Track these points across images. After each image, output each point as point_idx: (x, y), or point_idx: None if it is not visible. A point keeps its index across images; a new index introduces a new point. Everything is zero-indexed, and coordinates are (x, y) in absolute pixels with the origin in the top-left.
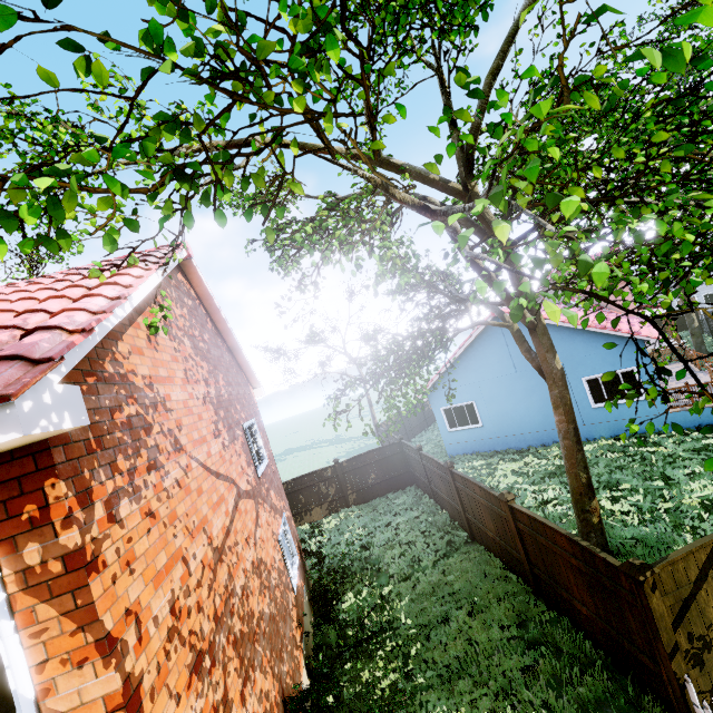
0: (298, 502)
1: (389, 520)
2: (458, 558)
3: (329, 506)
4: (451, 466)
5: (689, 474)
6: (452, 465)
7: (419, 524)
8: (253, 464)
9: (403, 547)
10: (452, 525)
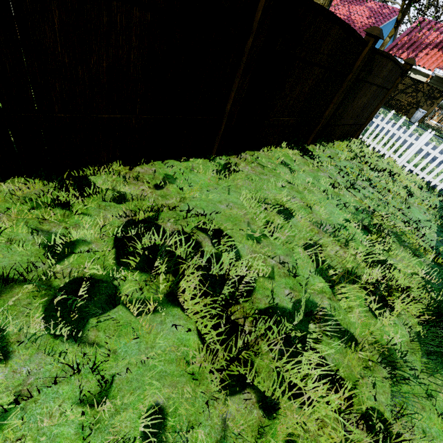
0: None
1: None
2: None
3: None
4: None
5: None
6: None
7: None
8: None
9: None
10: None
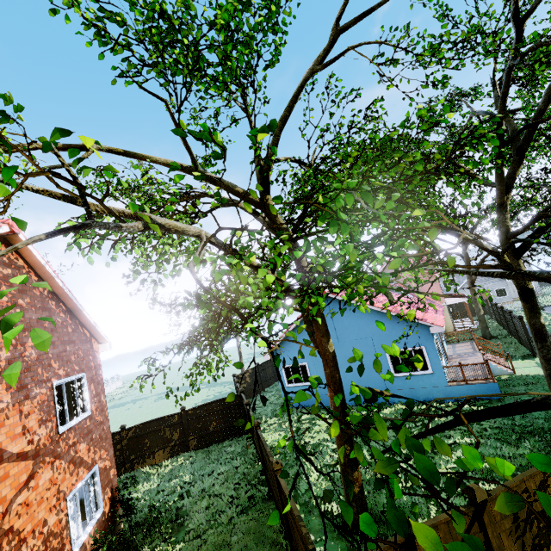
0: (143, 445)
1: (214, 468)
2: (251, 516)
3: (171, 450)
4: (258, 425)
5: (451, 443)
6: (259, 424)
7: (235, 475)
8: (55, 420)
9: (212, 499)
10: (260, 478)
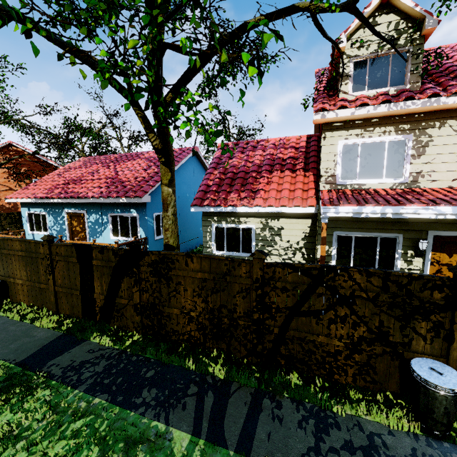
0: None
1: None
2: None
3: None
4: None
5: None
6: None
7: None
8: None
9: None
10: None
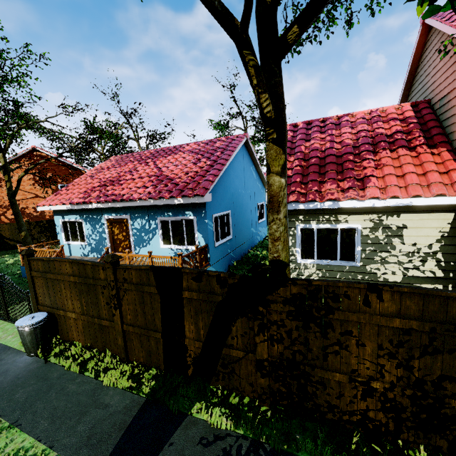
0: None
1: None
2: None
3: None
4: None
5: None
6: None
7: None
8: None
9: None
10: None
